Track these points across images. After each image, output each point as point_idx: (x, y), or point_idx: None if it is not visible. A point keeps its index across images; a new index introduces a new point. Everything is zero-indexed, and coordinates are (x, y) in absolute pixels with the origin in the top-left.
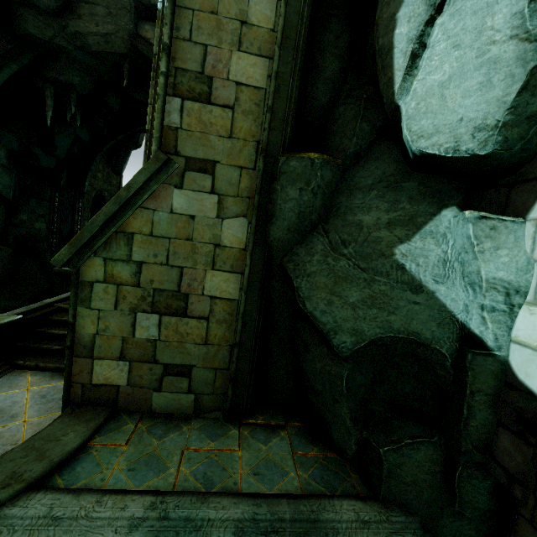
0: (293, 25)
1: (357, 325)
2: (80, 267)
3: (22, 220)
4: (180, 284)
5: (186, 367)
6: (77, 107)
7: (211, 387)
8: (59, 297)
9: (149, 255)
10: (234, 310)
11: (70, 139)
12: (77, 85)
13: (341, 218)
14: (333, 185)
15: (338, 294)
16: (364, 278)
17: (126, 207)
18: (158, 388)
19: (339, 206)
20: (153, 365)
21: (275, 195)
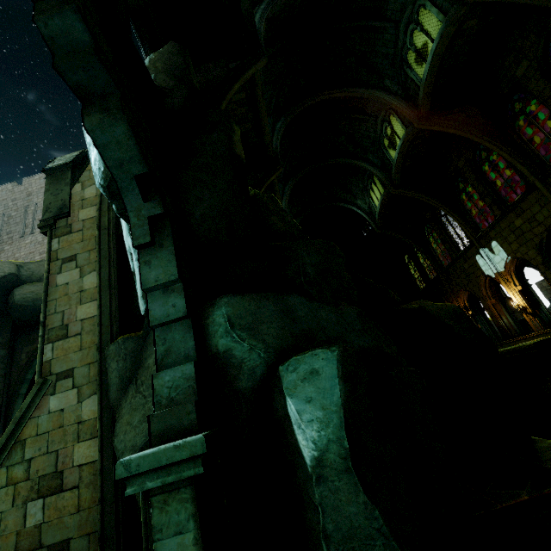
0: (106, 279)
1: (134, 441)
2: None
3: None
4: (57, 464)
5: (65, 542)
6: None
7: None
8: None
9: (36, 450)
10: (97, 469)
11: None
12: None
13: (142, 367)
14: (138, 348)
15: (130, 422)
16: (143, 403)
17: (21, 423)
18: None
19: (143, 360)
20: (40, 550)
21: (108, 371)
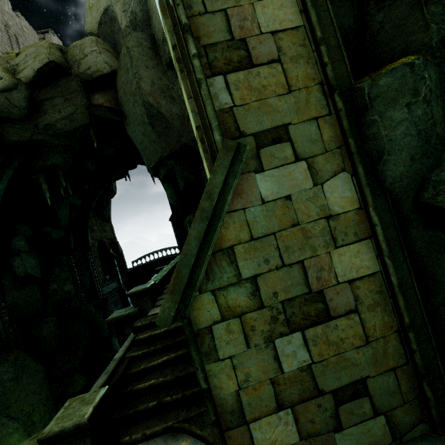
0: None
1: None
2: (189, 314)
3: (53, 289)
4: (308, 282)
5: (358, 384)
6: (66, 181)
7: (397, 395)
8: (125, 346)
9: (260, 264)
10: (381, 285)
11: (67, 209)
12: (60, 164)
13: None
14: (438, 84)
15: None
16: None
17: (213, 220)
18: (337, 426)
19: None
20: (320, 398)
21: (374, 129)
